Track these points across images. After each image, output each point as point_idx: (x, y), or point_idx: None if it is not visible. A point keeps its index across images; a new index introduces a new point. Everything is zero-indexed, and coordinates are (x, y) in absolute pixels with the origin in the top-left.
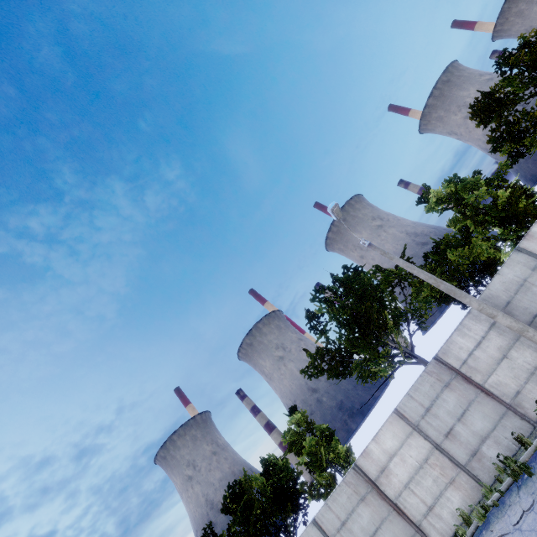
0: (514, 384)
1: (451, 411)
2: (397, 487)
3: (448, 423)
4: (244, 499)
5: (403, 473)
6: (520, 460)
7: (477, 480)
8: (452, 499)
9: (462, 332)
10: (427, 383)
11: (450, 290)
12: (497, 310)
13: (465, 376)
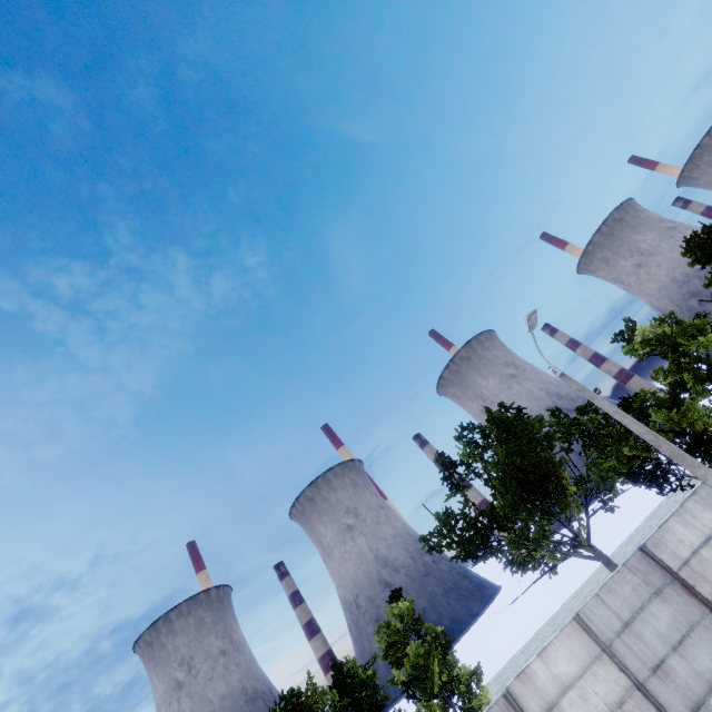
0: None
1: (663, 633)
2: None
3: (657, 651)
4: None
5: None
6: None
7: None
8: None
9: (684, 519)
10: (627, 584)
11: (676, 454)
12: None
13: (686, 583)
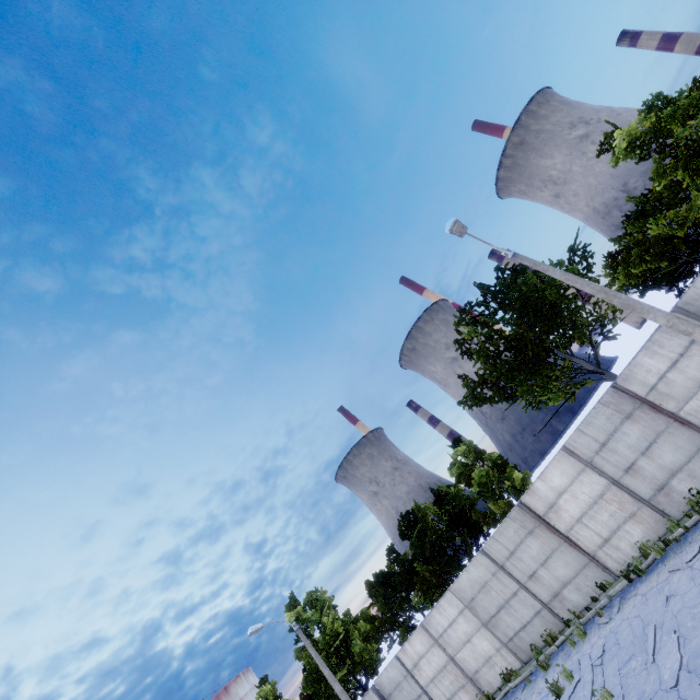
0: None
1: (633, 445)
2: (568, 521)
3: (629, 458)
4: (418, 527)
5: (574, 509)
6: None
7: (662, 514)
8: (632, 532)
9: (651, 351)
10: (602, 416)
11: (626, 306)
12: (695, 324)
13: (652, 404)
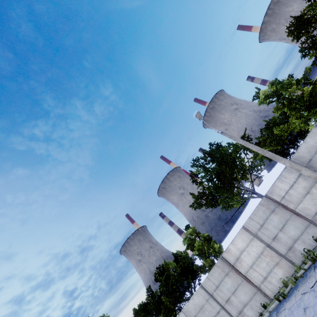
0: (314, 208)
1: (276, 226)
2: (246, 267)
3: (274, 232)
4: (165, 274)
5: (249, 260)
6: (316, 252)
7: (291, 263)
8: (277, 273)
9: (281, 180)
10: (261, 211)
11: (272, 156)
12: (302, 166)
13: (283, 205)
